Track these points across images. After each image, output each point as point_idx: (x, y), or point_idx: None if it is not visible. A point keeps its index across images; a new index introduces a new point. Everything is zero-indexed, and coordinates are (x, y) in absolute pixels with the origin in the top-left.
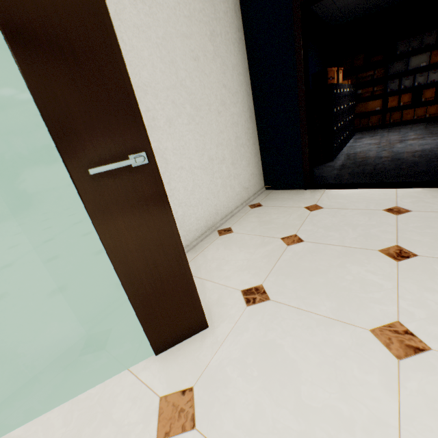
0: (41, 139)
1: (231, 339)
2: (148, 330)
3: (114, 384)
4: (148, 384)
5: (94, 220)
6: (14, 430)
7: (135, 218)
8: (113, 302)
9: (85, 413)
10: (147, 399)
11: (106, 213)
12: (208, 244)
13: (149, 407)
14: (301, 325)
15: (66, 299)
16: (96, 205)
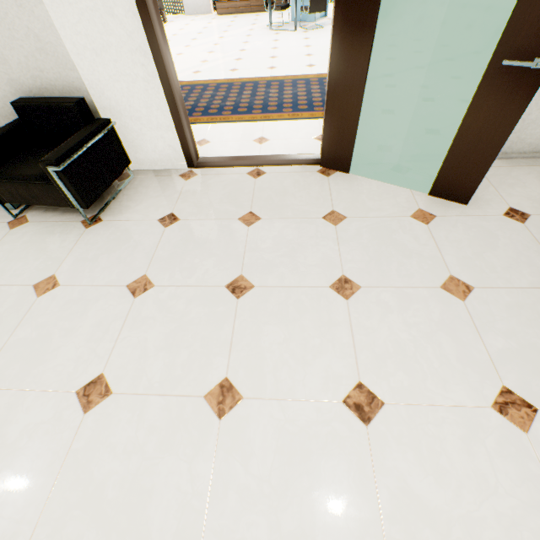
0: (489, 1)
1: (474, 218)
2: (438, 178)
3: (401, 191)
4: (417, 201)
5: (476, 94)
6: (358, 176)
7: (497, 104)
8: (422, 156)
9: (385, 190)
10: (413, 205)
11: (486, 92)
12: (524, 165)
13: (412, 207)
14: (524, 244)
15: (406, 134)
16: (485, 84)
